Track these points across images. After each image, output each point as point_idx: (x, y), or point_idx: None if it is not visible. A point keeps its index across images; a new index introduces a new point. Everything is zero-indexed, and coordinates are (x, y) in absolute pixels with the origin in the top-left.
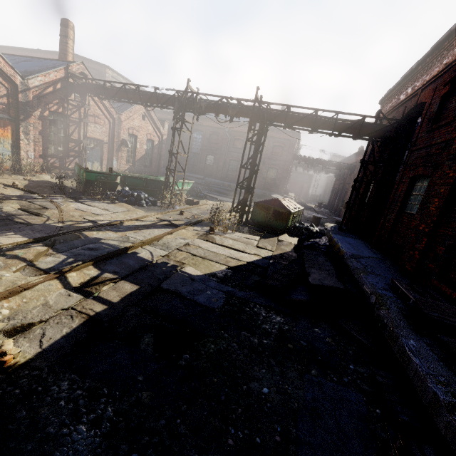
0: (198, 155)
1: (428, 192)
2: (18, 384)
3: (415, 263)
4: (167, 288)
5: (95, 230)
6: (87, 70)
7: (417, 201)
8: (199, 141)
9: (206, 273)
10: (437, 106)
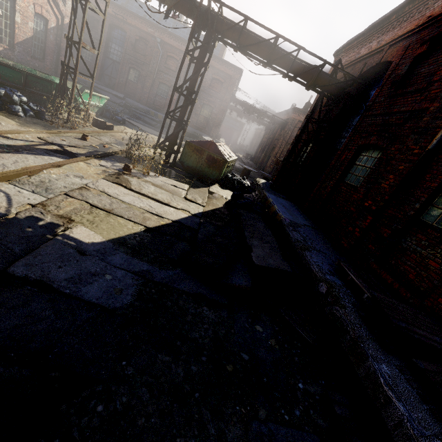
0: (118, 65)
1: (379, 166)
2: None
3: (354, 241)
4: (22, 275)
5: None
6: None
7: (360, 173)
8: (121, 45)
9: (109, 238)
10: (407, 68)
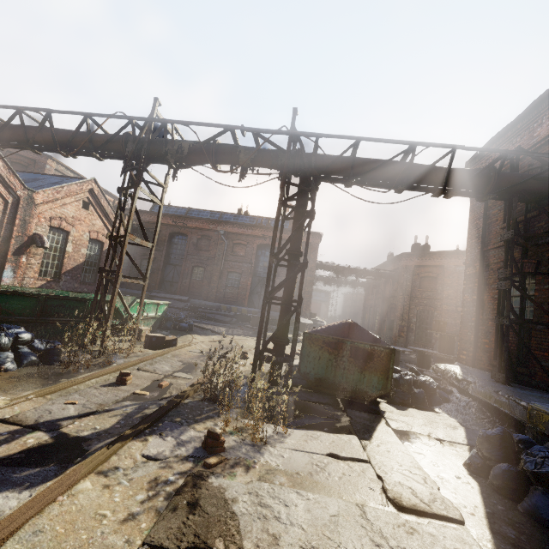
0: (180, 268)
1: None
2: None
3: None
4: None
5: None
6: None
7: None
8: (182, 248)
9: None
10: None
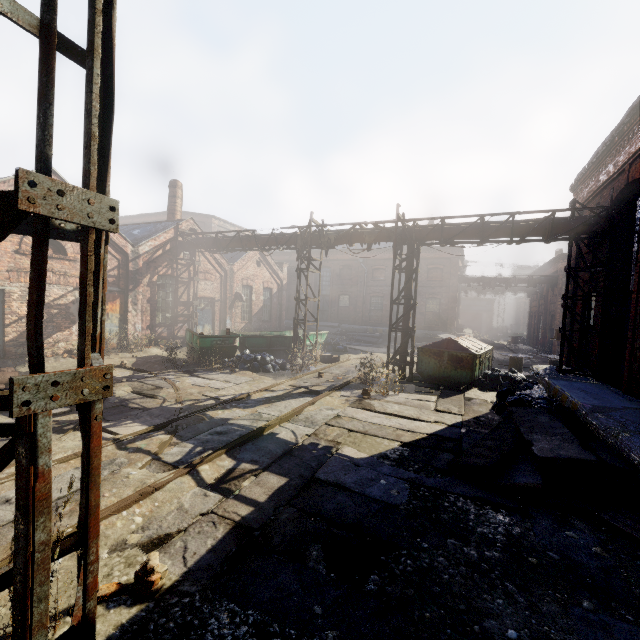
0: (328, 297)
1: None
2: (170, 614)
3: None
4: (325, 479)
5: (219, 408)
6: (197, 225)
7: None
8: (327, 280)
9: (372, 454)
10: None
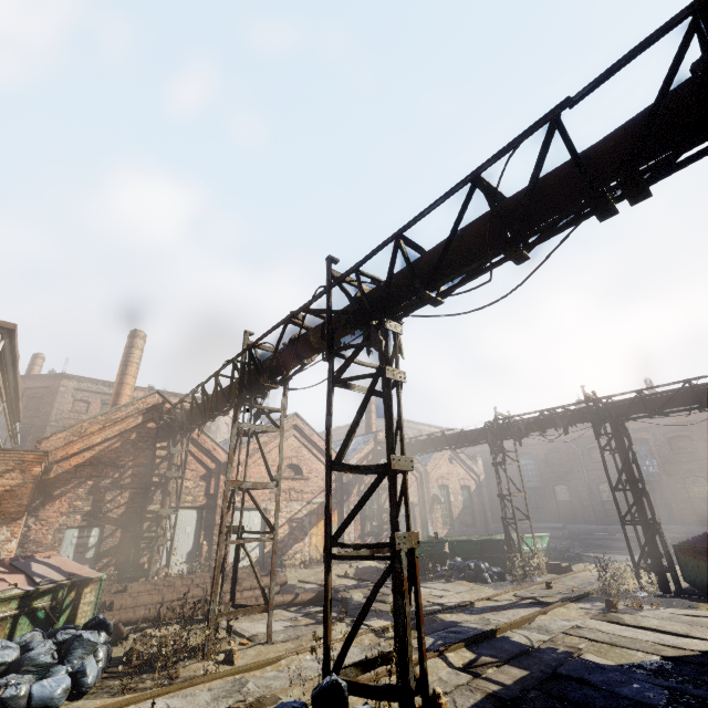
0: (539, 490)
1: None
2: None
3: None
4: (567, 674)
5: (447, 612)
6: None
7: None
8: (532, 468)
9: (622, 662)
10: None
